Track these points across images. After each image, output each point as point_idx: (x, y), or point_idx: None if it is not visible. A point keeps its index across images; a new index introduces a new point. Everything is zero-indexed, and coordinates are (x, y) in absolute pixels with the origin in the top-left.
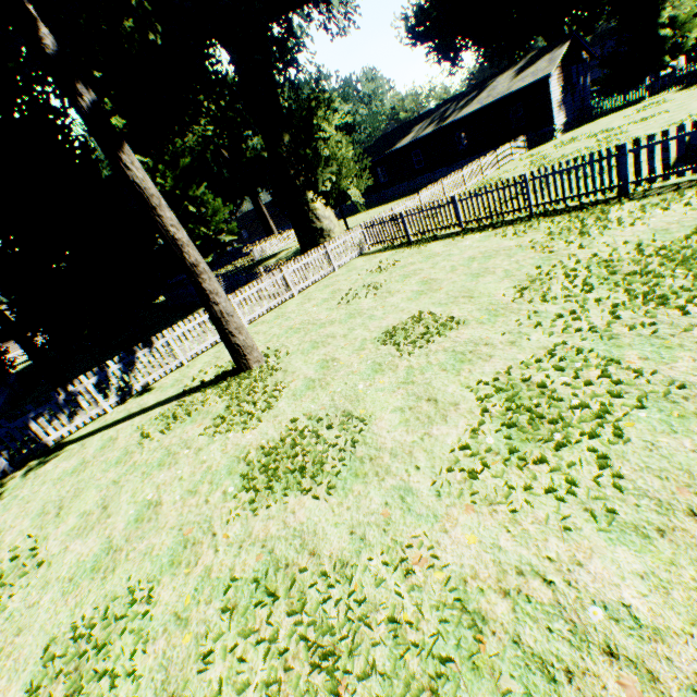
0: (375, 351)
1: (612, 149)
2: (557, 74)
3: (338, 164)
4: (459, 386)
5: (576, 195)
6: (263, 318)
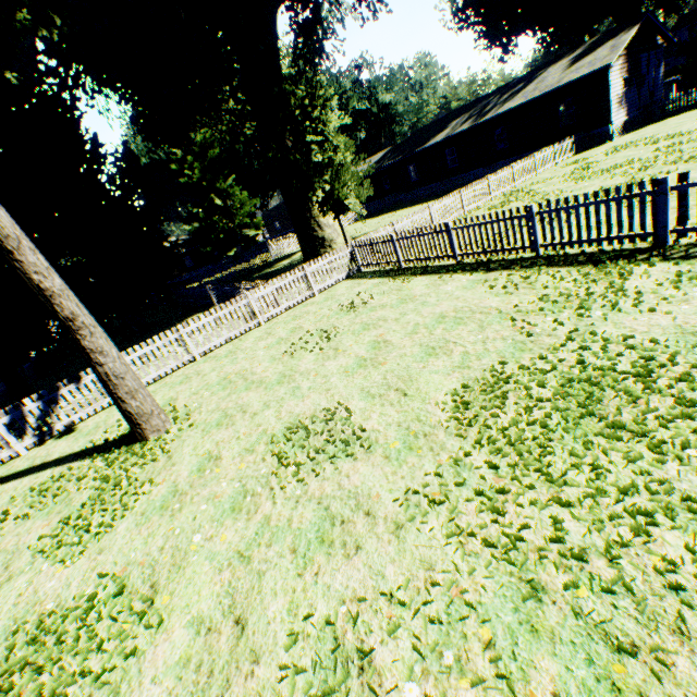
0: (259, 461)
1: (670, 165)
2: (620, 64)
3: (336, 171)
4: (286, 605)
5: (596, 239)
6: (218, 350)
